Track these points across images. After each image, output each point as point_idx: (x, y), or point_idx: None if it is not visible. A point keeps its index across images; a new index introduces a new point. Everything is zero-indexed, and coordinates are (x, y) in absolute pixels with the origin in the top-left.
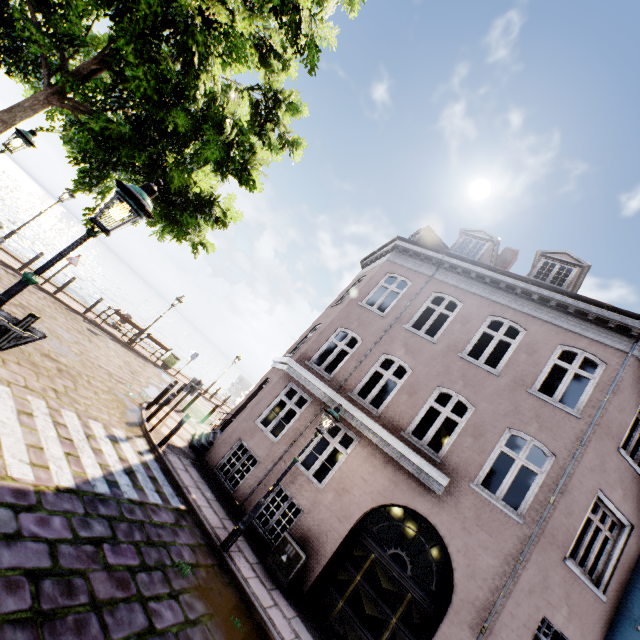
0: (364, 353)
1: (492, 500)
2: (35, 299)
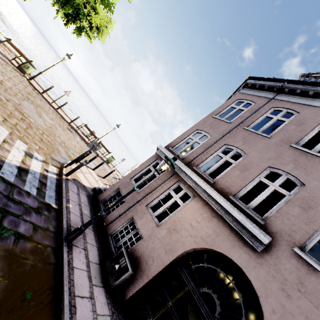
0: (210, 144)
1: None
2: (41, 103)
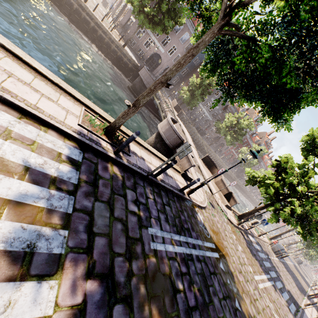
0: None
1: (168, 54)
2: None
